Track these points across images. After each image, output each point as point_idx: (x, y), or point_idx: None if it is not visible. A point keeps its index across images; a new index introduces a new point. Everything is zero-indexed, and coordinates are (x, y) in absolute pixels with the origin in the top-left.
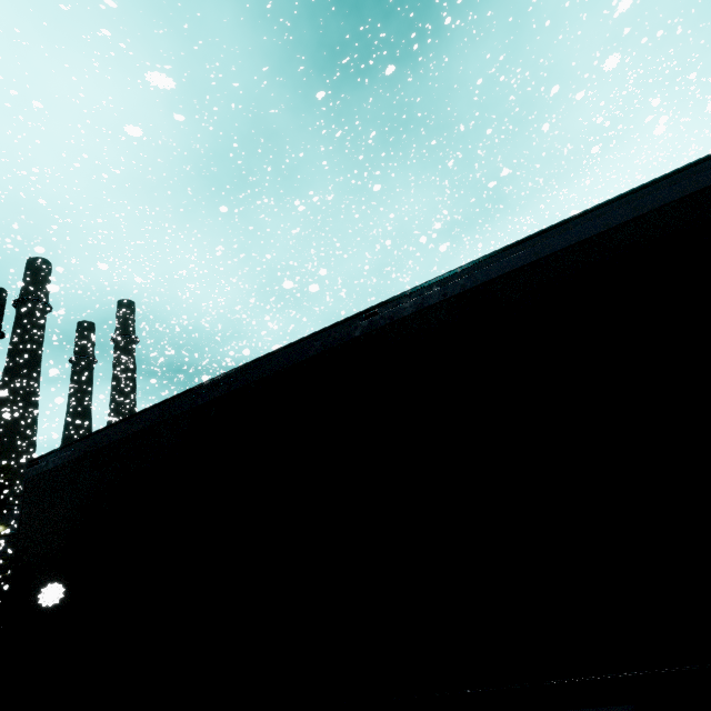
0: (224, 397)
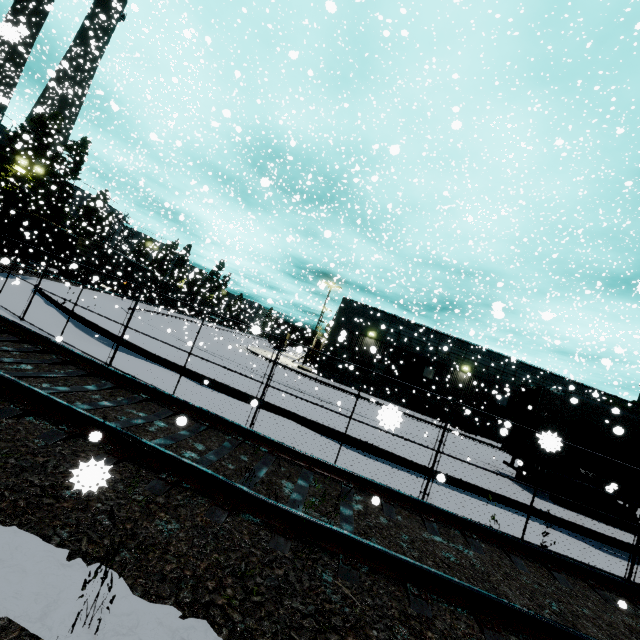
0: None
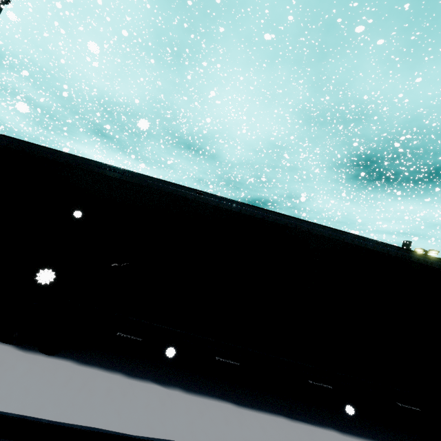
0: (117, 179)
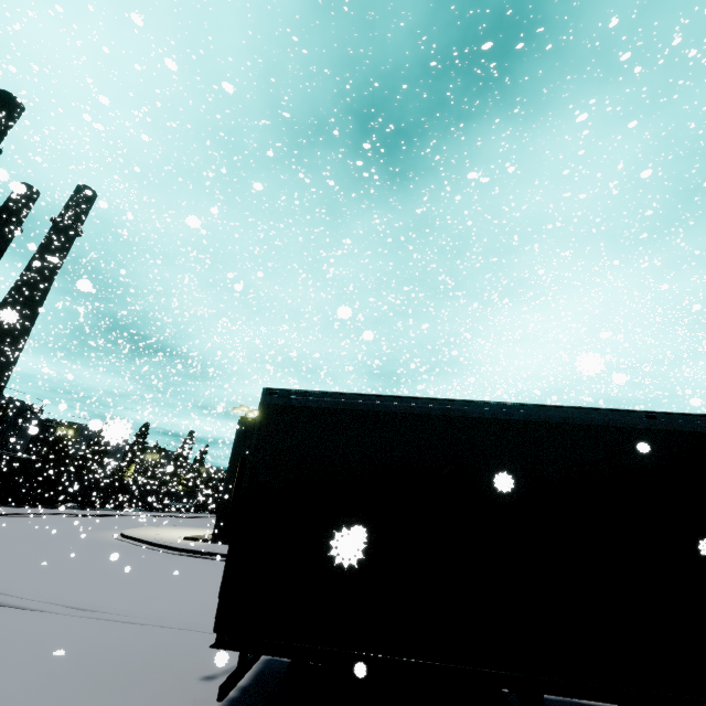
0: (510, 422)
